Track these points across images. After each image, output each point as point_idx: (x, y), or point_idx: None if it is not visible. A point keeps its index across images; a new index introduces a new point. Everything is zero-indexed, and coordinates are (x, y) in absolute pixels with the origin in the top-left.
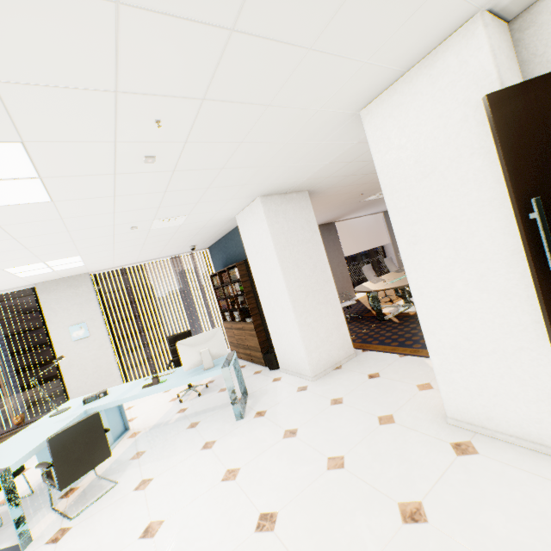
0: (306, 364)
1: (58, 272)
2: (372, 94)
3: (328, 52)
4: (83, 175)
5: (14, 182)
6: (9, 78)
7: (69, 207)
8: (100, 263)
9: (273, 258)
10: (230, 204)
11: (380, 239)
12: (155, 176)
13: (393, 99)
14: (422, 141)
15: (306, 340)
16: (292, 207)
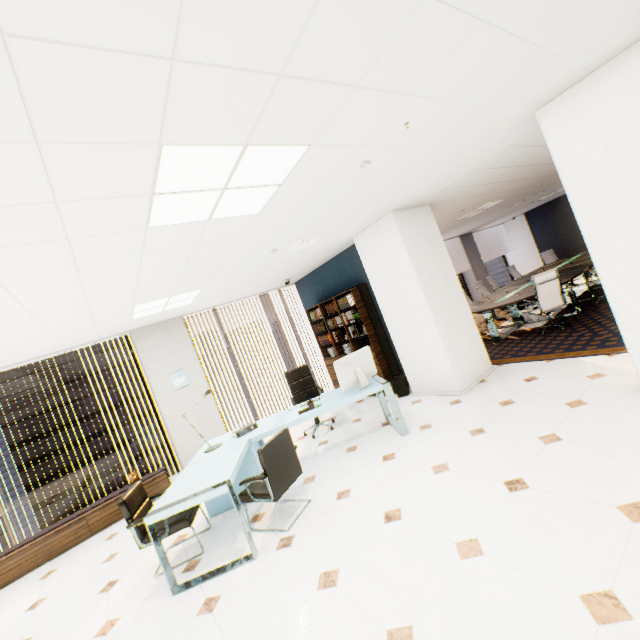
0: (453, 379)
1: (163, 313)
2: (556, 93)
3: (560, 55)
4: (307, 182)
5: (261, 189)
6: (365, 84)
7: (261, 221)
8: (203, 301)
9: (408, 274)
10: (363, 221)
11: (458, 266)
12: (348, 184)
13: (576, 97)
14: (611, 131)
15: (450, 354)
16: (419, 221)
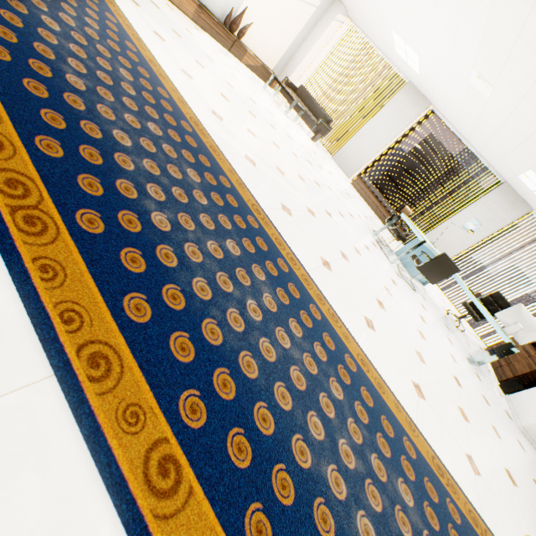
0: (534, 420)
1: (530, 193)
2: None
3: None
4: None
5: None
6: None
7: None
8: None
9: None
10: None
11: None
12: None
13: None
14: None
15: None
16: None
